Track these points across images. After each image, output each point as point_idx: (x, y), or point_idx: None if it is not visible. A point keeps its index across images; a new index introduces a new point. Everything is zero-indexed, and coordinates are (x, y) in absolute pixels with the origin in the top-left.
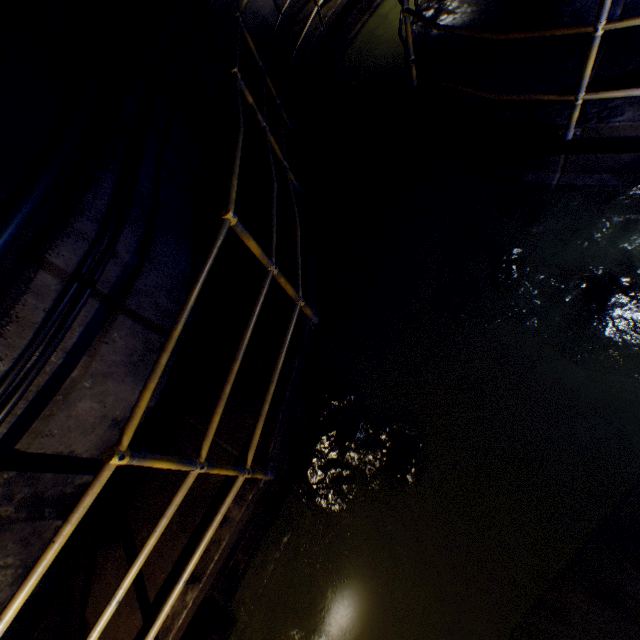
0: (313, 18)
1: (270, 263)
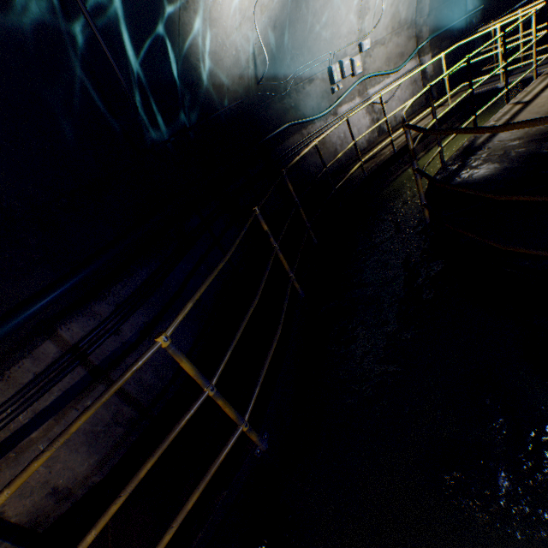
0: (355, 168)
1: (206, 384)
